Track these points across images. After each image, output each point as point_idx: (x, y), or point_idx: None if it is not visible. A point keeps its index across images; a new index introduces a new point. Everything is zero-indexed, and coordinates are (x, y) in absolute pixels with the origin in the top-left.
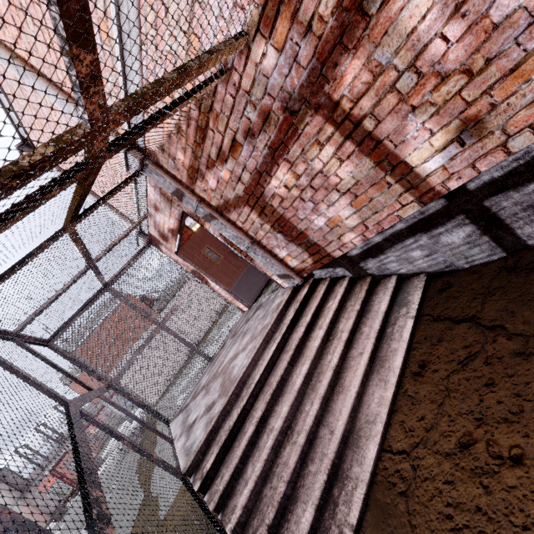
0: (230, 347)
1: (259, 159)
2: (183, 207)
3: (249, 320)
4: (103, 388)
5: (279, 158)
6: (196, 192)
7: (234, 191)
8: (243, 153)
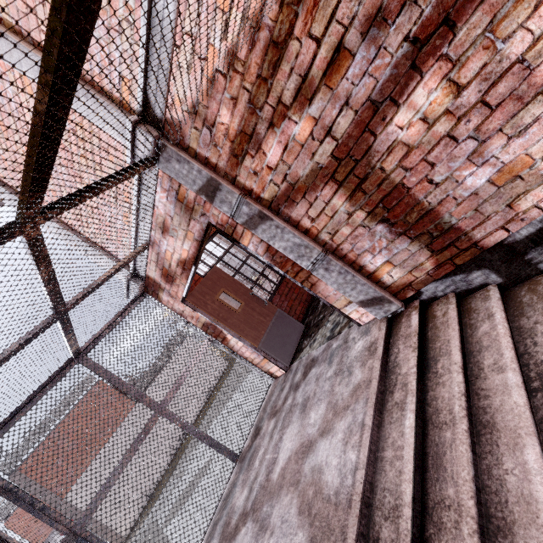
0: (279, 433)
1: (382, 75)
2: (210, 215)
3: (299, 386)
4: None
5: (426, 60)
6: (239, 180)
7: (311, 160)
8: (349, 73)
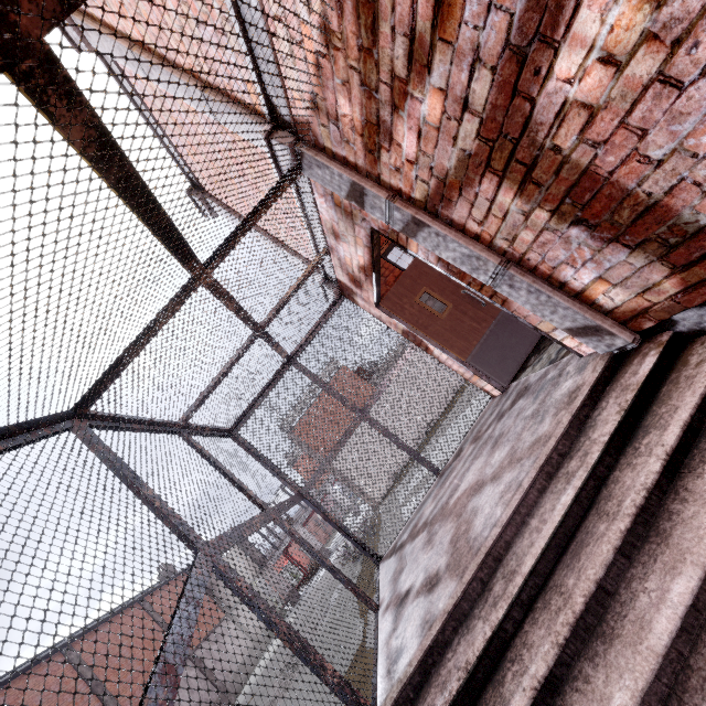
0: (469, 462)
1: (517, 1)
2: (369, 220)
3: (503, 416)
4: (284, 503)
5: None
6: (384, 180)
7: (454, 146)
8: (468, 12)
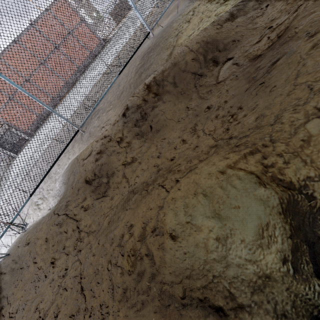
0: None
1: None
2: None
3: None
4: None
5: None
6: None
7: None
8: None
